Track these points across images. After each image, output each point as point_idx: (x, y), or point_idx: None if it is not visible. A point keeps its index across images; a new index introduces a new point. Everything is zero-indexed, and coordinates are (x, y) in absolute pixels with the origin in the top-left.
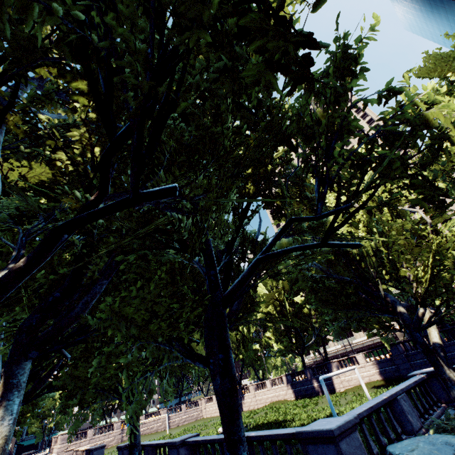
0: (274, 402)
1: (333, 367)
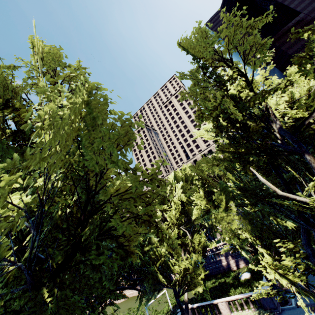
0: (130, 297)
1: None
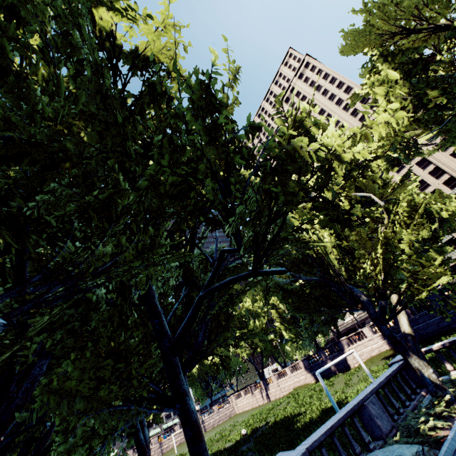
0: (296, 387)
1: (344, 345)
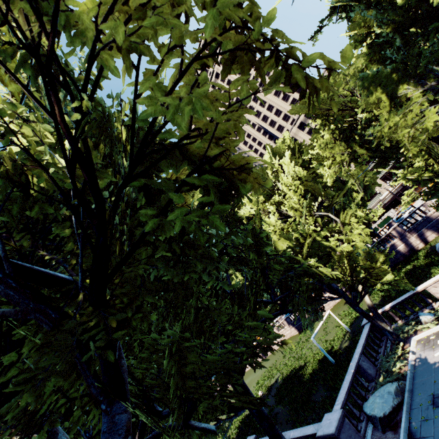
0: None
1: None
